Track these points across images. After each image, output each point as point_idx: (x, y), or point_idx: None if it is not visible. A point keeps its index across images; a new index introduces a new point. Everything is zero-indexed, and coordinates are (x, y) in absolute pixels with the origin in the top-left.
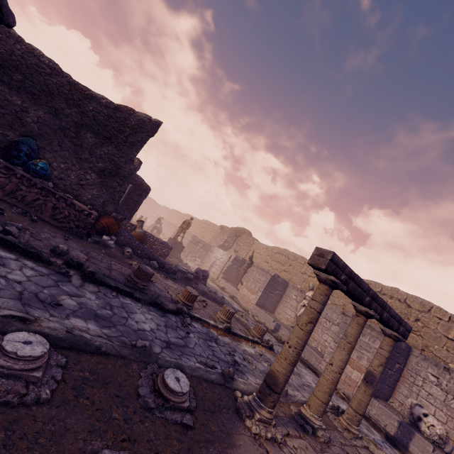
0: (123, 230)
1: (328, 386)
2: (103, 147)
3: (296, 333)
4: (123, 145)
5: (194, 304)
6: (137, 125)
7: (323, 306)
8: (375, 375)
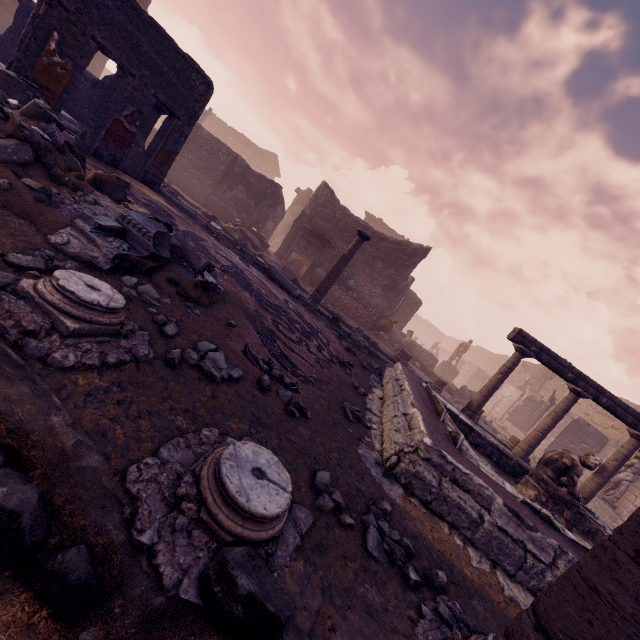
0: (395, 334)
1: (529, 439)
2: (388, 270)
3: (490, 379)
4: (400, 268)
5: (442, 390)
6: (412, 253)
7: (513, 365)
8: (607, 467)
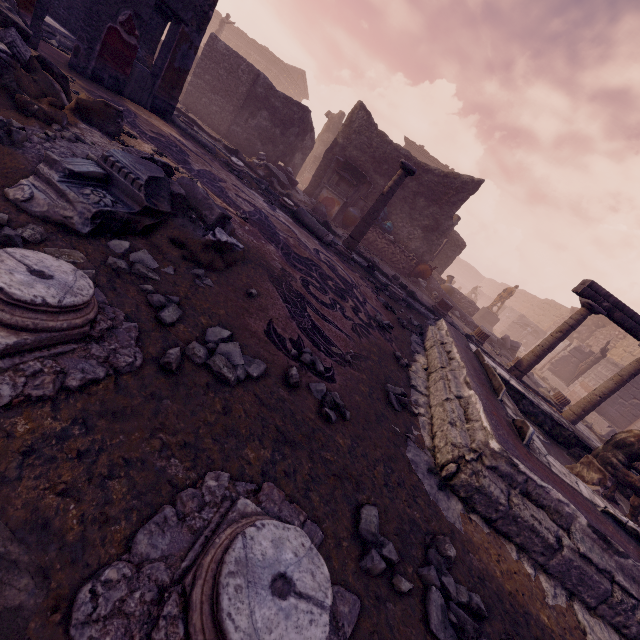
0: (433, 280)
1: (583, 403)
2: (430, 208)
3: (547, 338)
4: (445, 205)
5: (483, 343)
6: (460, 187)
7: (576, 322)
8: None
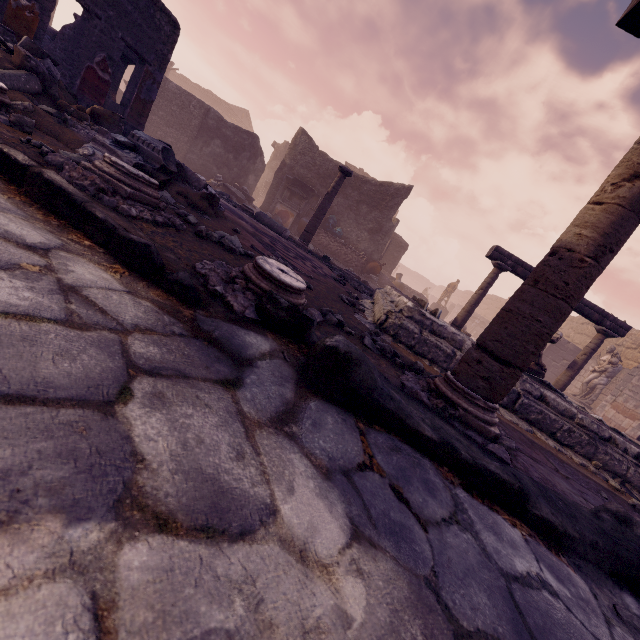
0: (384, 277)
1: None
2: (372, 213)
3: (472, 296)
4: (384, 210)
5: None
6: (394, 193)
7: (492, 280)
8: (577, 362)
